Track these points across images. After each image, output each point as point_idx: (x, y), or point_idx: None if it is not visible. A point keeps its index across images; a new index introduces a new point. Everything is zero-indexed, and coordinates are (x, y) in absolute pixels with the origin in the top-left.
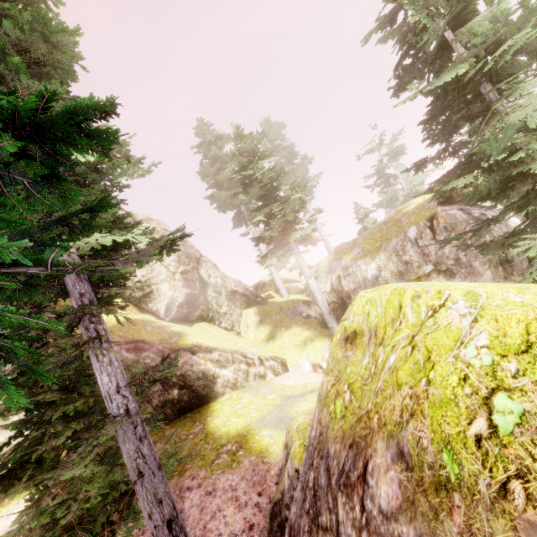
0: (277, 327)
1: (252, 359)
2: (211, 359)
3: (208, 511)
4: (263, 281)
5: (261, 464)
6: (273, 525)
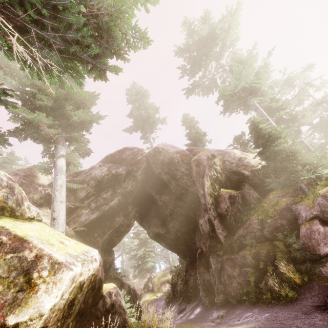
0: None
1: None
2: None
3: None
4: None
5: None
6: None
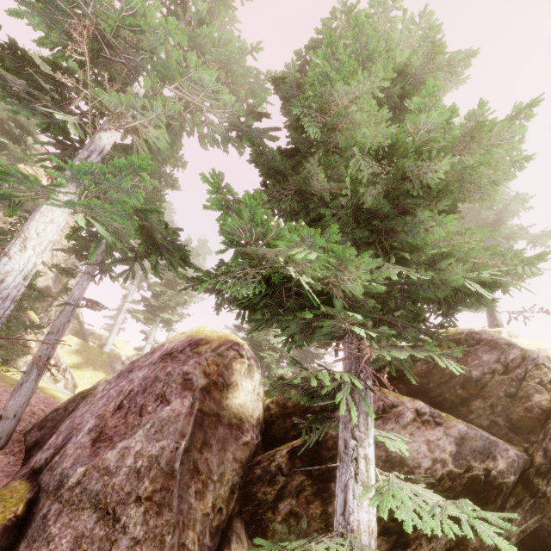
0: (87, 364)
1: (61, 364)
2: (39, 338)
3: (5, 397)
4: (94, 331)
5: (53, 399)
6: (78, 397)
